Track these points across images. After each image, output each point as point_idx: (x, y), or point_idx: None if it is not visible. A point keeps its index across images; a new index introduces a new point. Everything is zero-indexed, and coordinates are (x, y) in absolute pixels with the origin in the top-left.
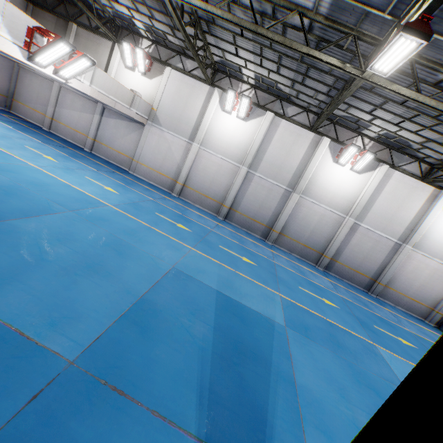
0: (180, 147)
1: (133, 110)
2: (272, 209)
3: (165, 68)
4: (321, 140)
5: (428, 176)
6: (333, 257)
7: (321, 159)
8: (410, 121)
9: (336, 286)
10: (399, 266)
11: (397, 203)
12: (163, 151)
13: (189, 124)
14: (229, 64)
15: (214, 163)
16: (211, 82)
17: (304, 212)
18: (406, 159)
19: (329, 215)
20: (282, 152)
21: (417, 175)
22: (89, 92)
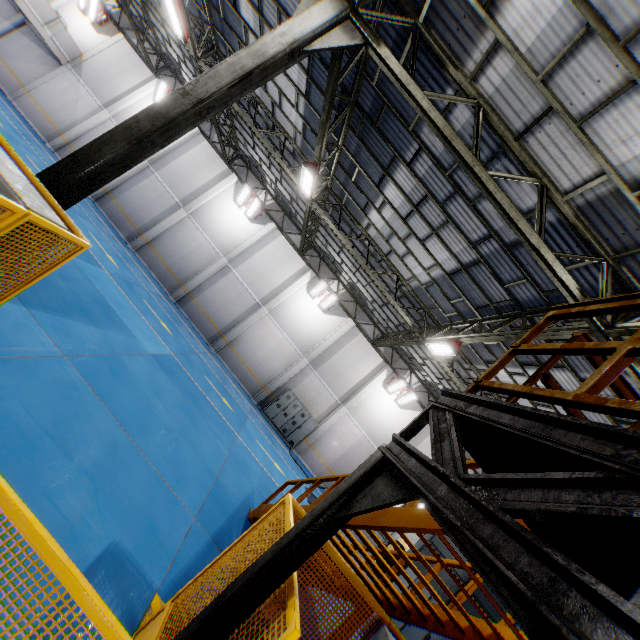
0: (89, 106)
1: (47, 31)
2: (154, 215)
3: (118, 34)
4: (230, 174)
5: (304, 250)
6: (192, 294)
7: (224, 192)
8: (271, 163)
9: (162, 299)
10: (251, 329)
11: (273, 264)
12: (66, 100)
13: (113, 92)
14: (173, 61)
15: None
16: (156, 72)
17: (185, 233)
18: (294, 229)
19: (207, 248)
20: (192, 168)
21: (298, 248)
22: None
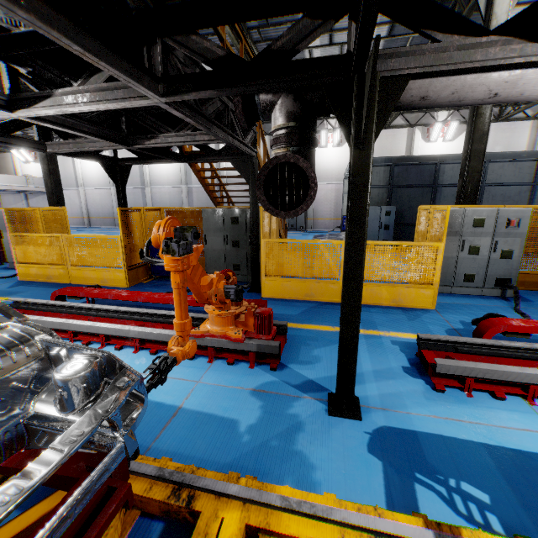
0: (75, 195)
1: (31, 186)
2: (142, 205)
3: None
4: None
5: None
6: None
7: None
8: None
9: None
10: None
11: None
12: (68, 203)
13: (72, 178)
14: None
15: (97, 194)
16: None
17: (159, 196)
18: None
19: (173, 191)
20: None
21: None
22: None
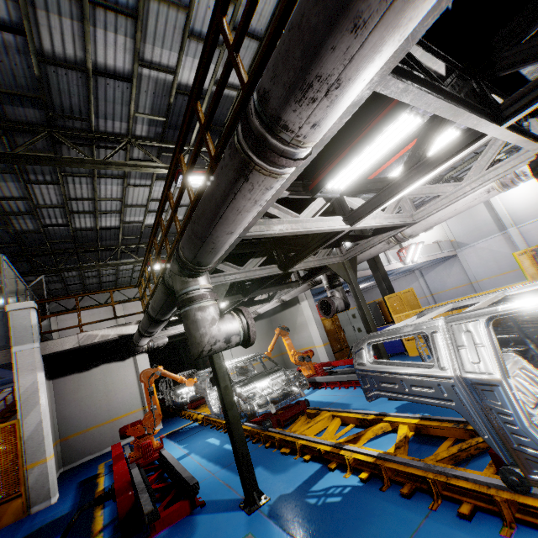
0: (498, 242)
1: (444, 252)
2: None
3: None
4: None
5: None
6: None
7: None
8: None
9: None
10: None
11: None
12: (488, 258)
13: (487, 224)
14: None
15: None
16: None
17: None
18: None
19: None
20: None
21: None
22: (424, 260)
